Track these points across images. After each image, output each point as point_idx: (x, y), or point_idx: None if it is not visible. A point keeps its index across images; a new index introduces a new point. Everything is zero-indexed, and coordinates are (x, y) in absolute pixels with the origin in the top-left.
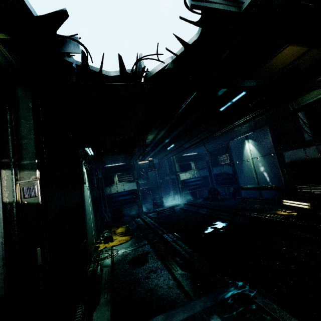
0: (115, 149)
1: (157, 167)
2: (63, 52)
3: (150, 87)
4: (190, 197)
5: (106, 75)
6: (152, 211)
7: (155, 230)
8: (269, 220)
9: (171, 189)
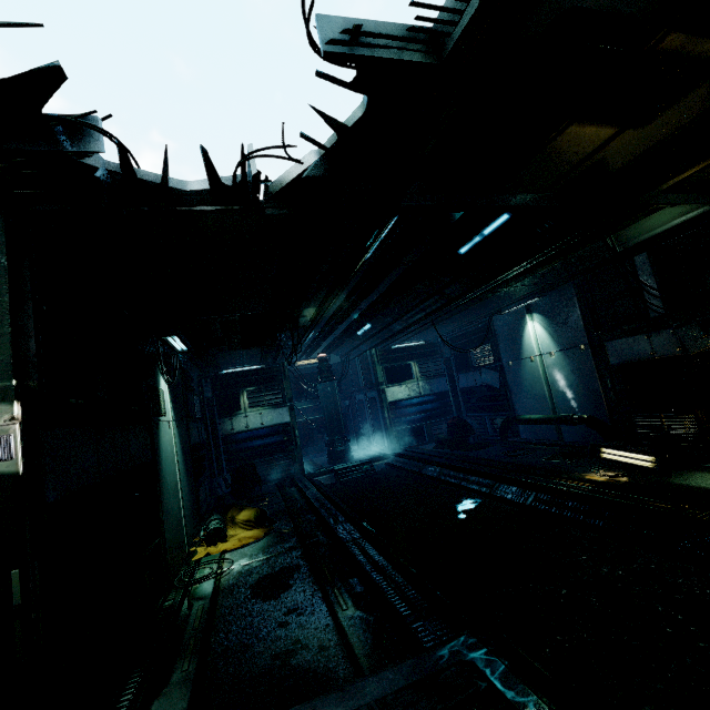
0: (235, 338)
1: (338, 373)
2: (64, 151)
3: (278, 214)
4: (409, 440)
5: (180, 190)
6: (325, 472)
7: (321, 516)
8: (564, 495)
9: (369, 422)
